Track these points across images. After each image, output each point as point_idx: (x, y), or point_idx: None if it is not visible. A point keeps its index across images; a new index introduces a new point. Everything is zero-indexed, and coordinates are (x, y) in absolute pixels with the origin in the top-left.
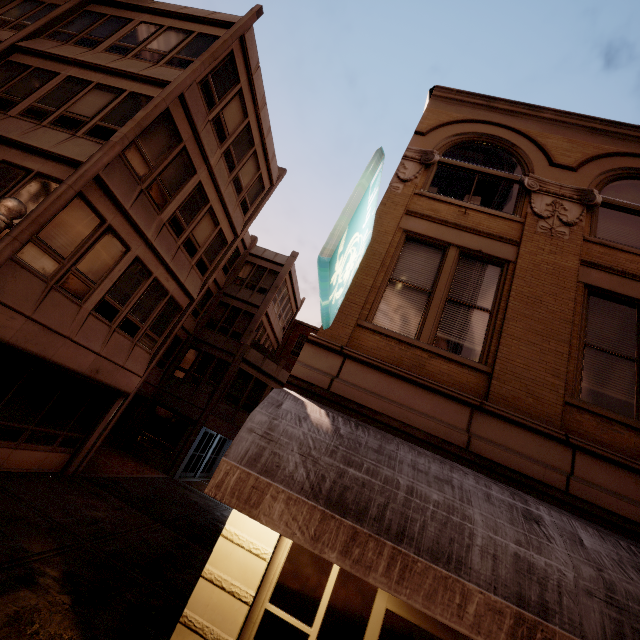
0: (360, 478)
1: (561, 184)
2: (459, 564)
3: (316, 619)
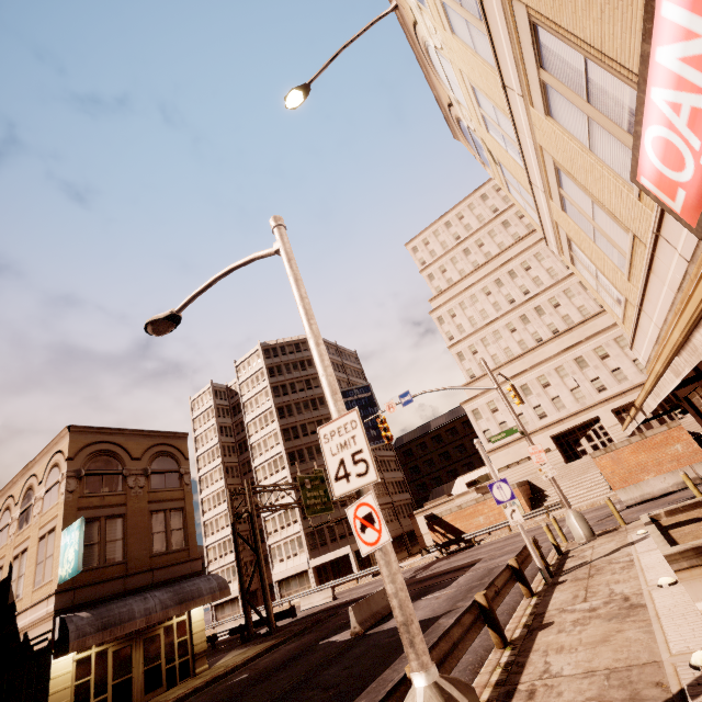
0: (107, 619)
1: (137, 468)
2: (134, 618)
3: (93, 672)
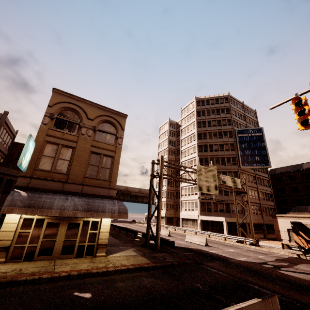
0: (34, 202)
1: (89, 124)
2: (52, 208)
3: (32, 228)
